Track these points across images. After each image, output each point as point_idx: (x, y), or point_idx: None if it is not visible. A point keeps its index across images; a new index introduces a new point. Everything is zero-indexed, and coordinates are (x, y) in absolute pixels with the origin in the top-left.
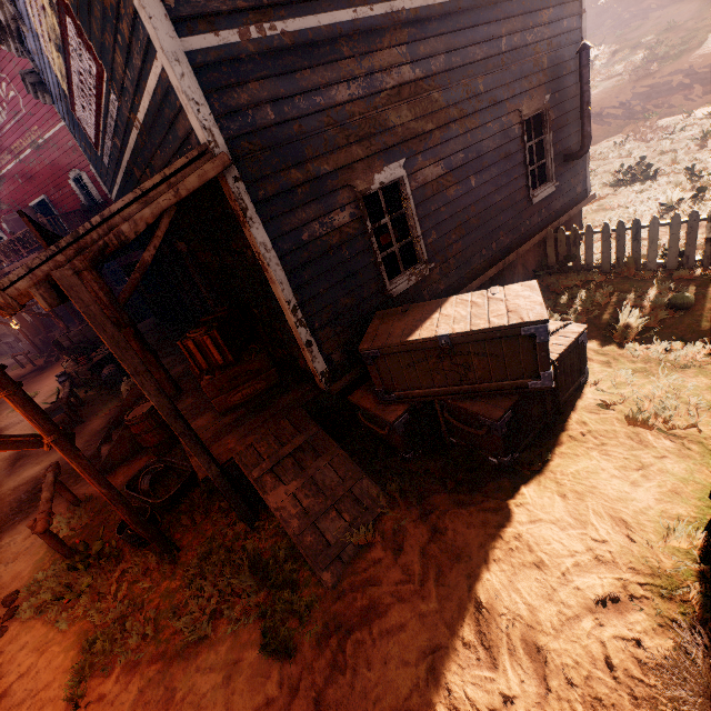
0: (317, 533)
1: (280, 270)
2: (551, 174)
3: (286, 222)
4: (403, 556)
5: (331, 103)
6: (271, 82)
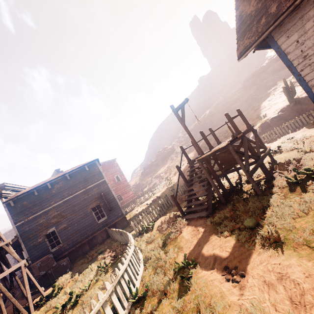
0: (8, 303)
1: (26, 251)
2: (105, 215)
3: (29, 243)
4: (9, 306)
5: (39, 223)
6: (28, 224)
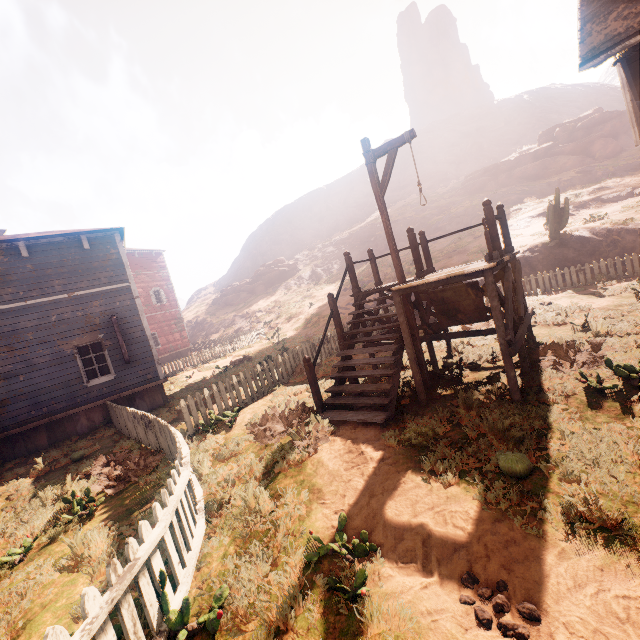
0: None
1: None
2: (112, 370)
3: None
4: None
5: None
6: None
